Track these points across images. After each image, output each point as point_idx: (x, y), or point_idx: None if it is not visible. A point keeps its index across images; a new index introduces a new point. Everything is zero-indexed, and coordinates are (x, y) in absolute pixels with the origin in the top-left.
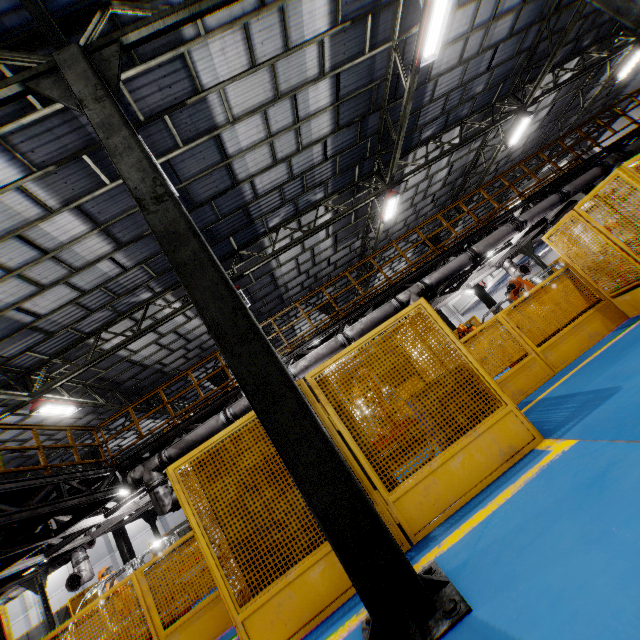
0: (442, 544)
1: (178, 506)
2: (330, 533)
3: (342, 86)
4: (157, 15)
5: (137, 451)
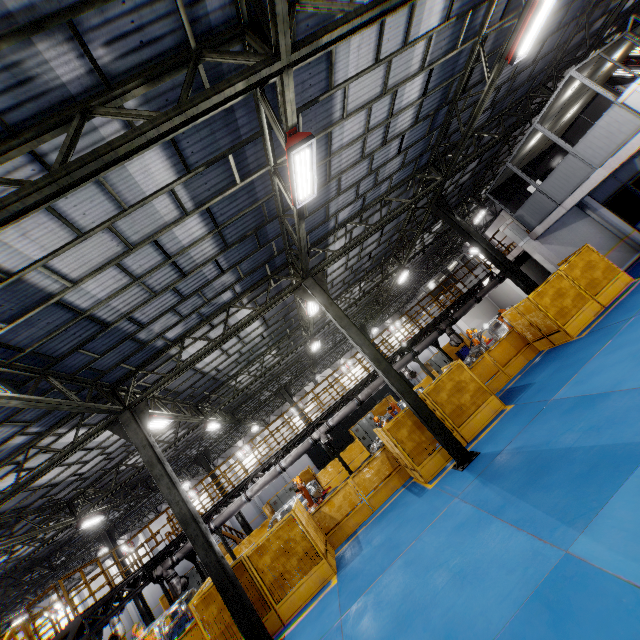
0: (290, 626)
1: (185, 587)
2: (245, 635)
3: (267, 316)
4: (163, 380)
5: (156, 555)
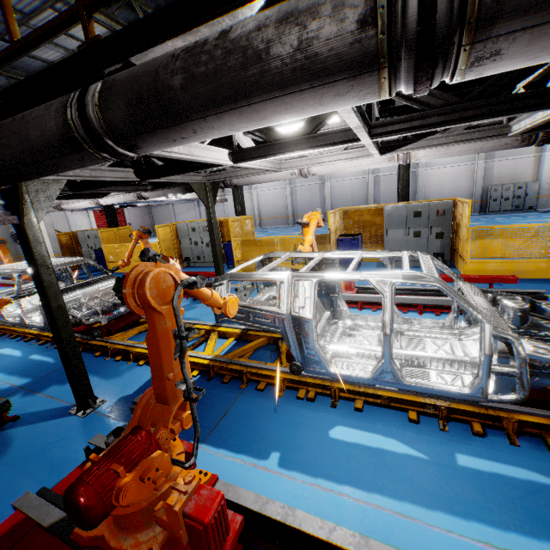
0: None
1: None
2: None
3: None
4: None
5: None
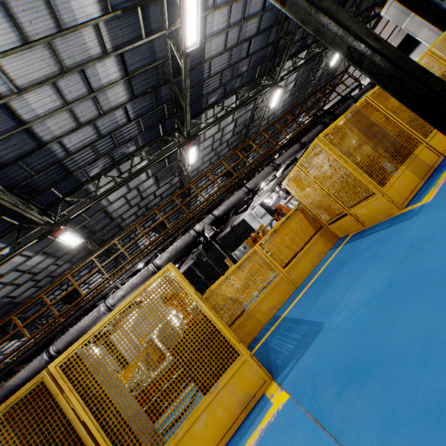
0: None
1: None
2: None
3: (129, 63)
4: None
5: None
